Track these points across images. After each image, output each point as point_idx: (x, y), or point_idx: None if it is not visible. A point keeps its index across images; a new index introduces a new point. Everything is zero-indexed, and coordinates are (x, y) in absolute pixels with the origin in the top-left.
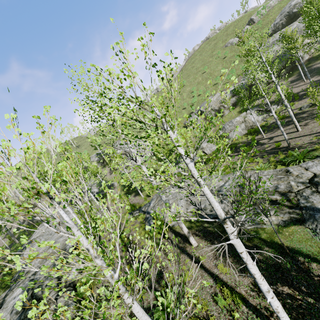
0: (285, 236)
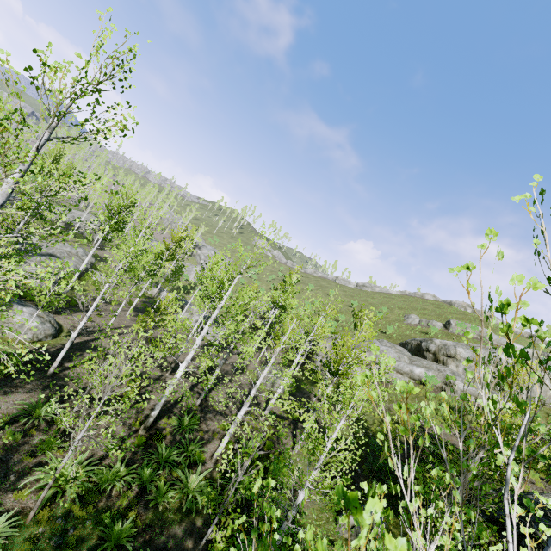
0: None
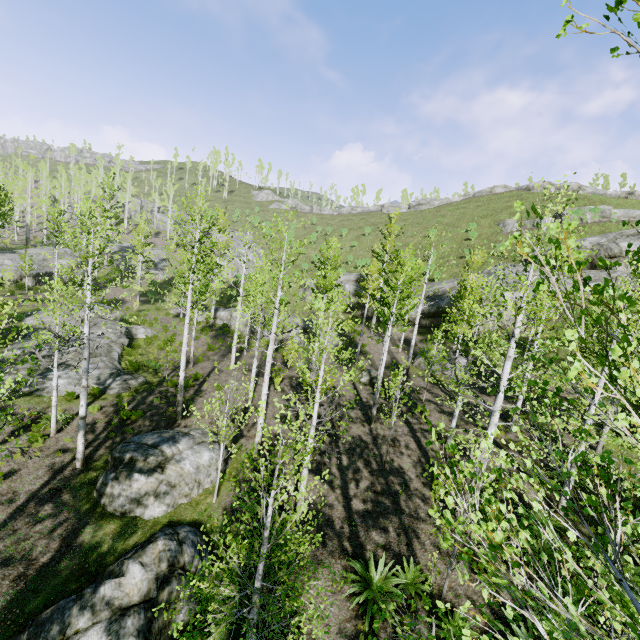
0: None
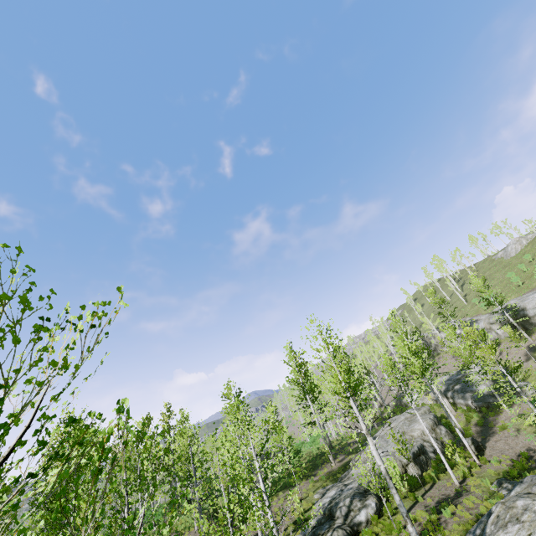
0: None
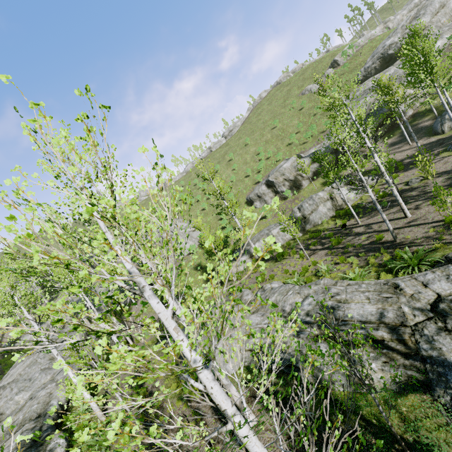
0: (402, 415)
